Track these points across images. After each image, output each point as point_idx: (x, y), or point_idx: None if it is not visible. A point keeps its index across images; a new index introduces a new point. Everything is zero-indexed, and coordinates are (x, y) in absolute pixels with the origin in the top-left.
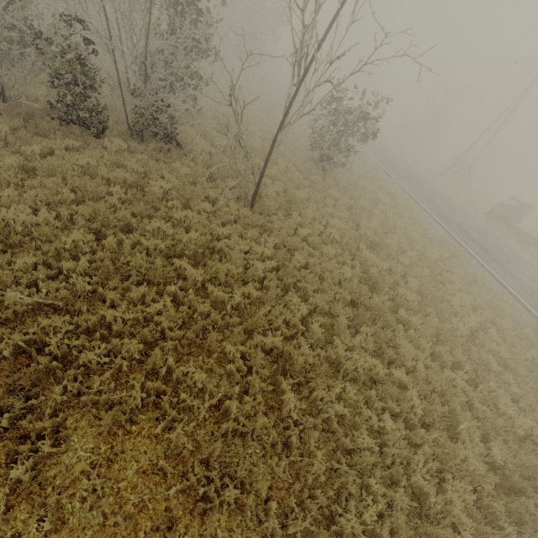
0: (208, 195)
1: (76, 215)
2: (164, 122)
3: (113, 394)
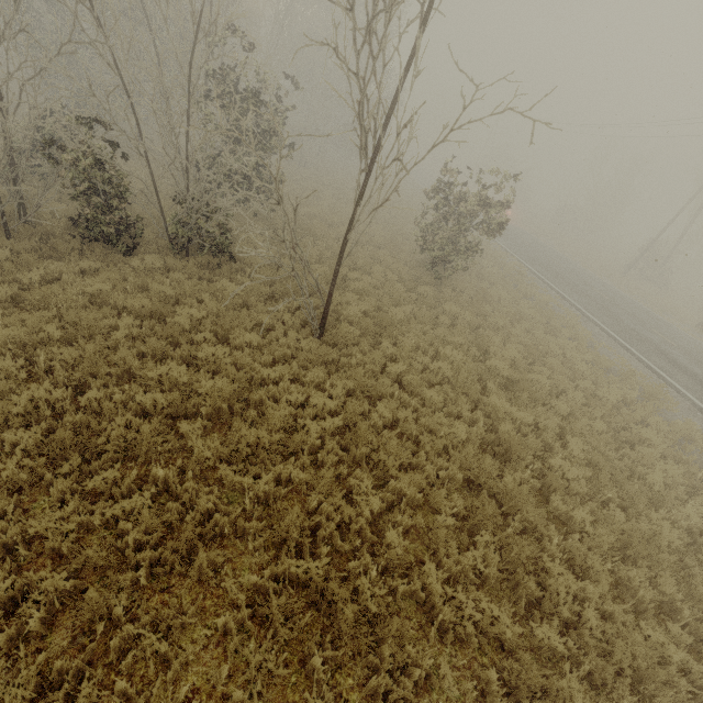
0: (261, 321)
1: (57, 361)
2: (211, 231)
3: None
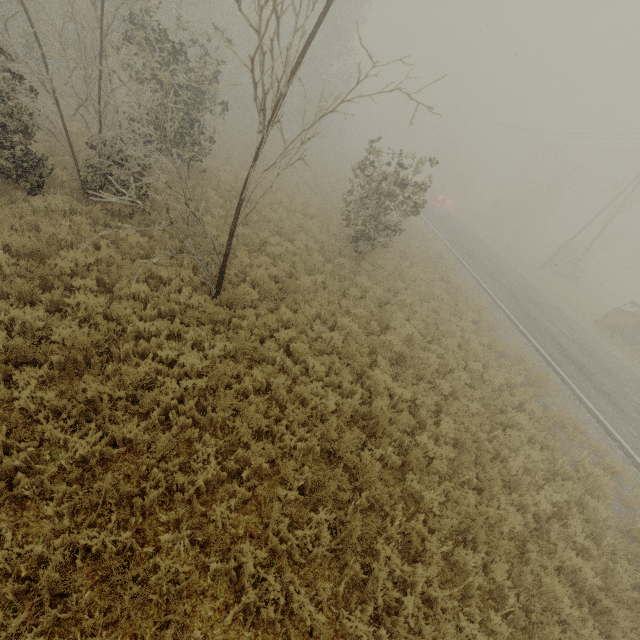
0: (159, 274)
1: None
2: (123, 179)
3: None
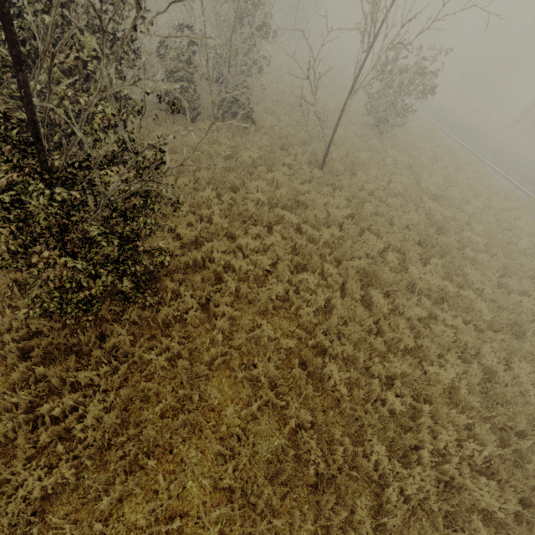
0: (283, 162)
1: (199, 180)
2: (243, 102)
3: (258, 290)
